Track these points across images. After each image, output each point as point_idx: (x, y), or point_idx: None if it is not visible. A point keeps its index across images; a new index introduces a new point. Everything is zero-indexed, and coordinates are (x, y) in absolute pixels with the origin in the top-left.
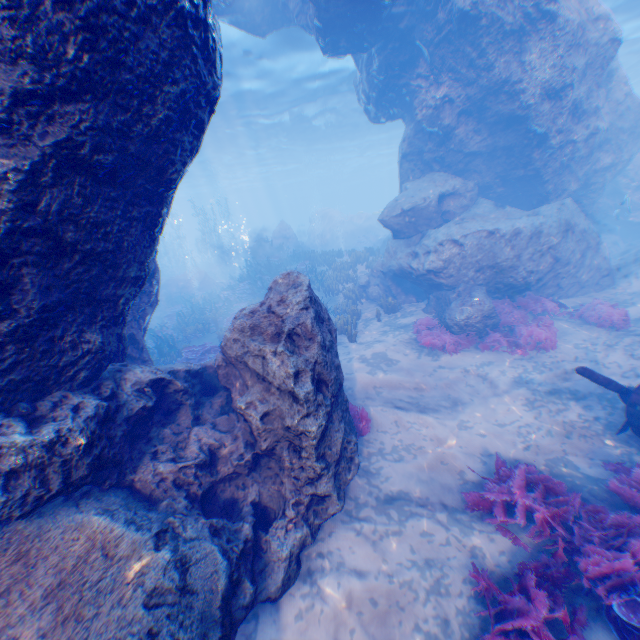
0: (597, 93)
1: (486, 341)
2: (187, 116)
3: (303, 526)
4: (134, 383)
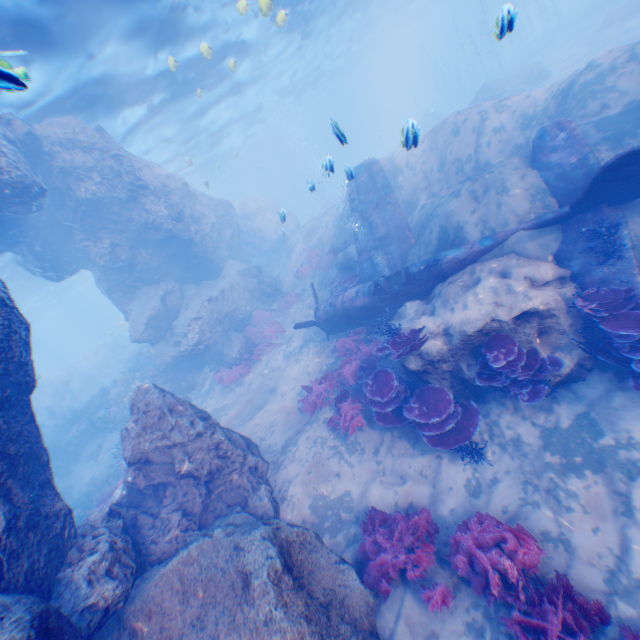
0: (197, 206)
1: (258, 353)
2: (27, 345)
3: (260, 483)
4: (101, 521)
